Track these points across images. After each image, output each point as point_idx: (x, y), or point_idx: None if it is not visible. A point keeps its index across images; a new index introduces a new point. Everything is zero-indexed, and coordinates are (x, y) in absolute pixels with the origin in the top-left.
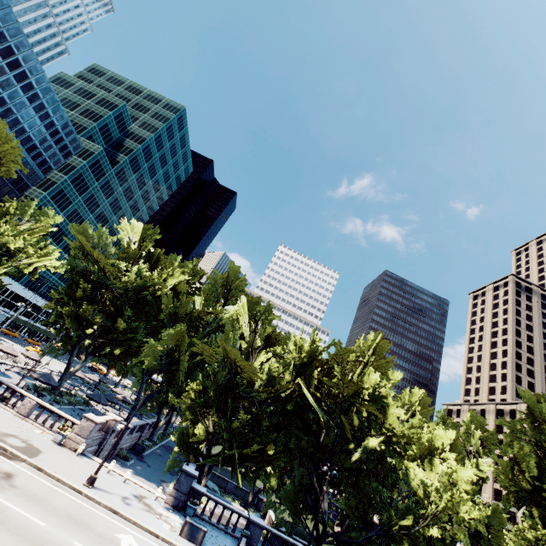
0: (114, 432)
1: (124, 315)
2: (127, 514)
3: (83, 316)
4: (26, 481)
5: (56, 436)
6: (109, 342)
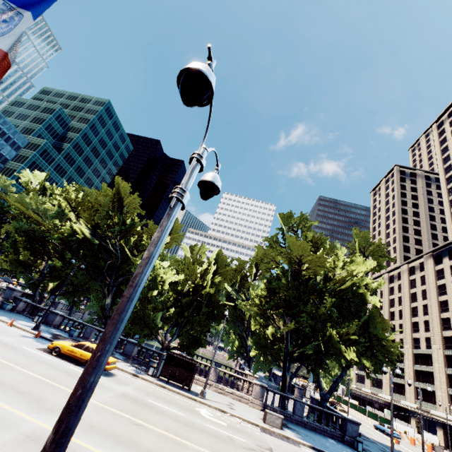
0: None
1: None
2: None
3: None
4: None
5: None
6: None
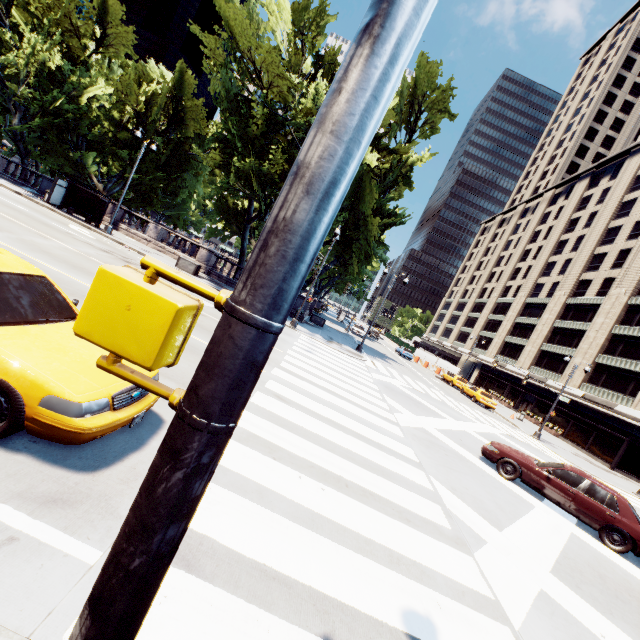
0: None
1: None
2: None
3: None
4: None
5: None
6: None
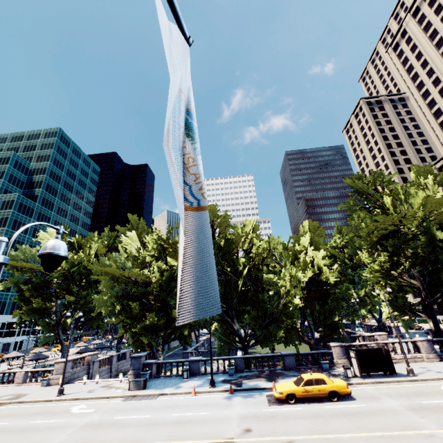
0: (94, 362)
1: (73, 292)
2: (86, 396)
3: (37, 307)
4: (6, 411)
5: (43, 382)
6: (71, 313)
